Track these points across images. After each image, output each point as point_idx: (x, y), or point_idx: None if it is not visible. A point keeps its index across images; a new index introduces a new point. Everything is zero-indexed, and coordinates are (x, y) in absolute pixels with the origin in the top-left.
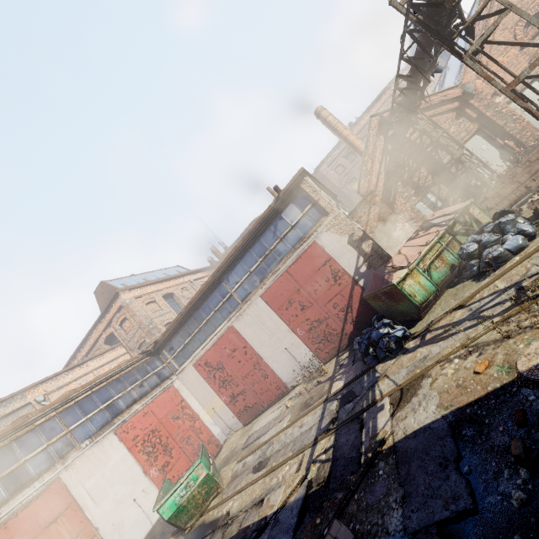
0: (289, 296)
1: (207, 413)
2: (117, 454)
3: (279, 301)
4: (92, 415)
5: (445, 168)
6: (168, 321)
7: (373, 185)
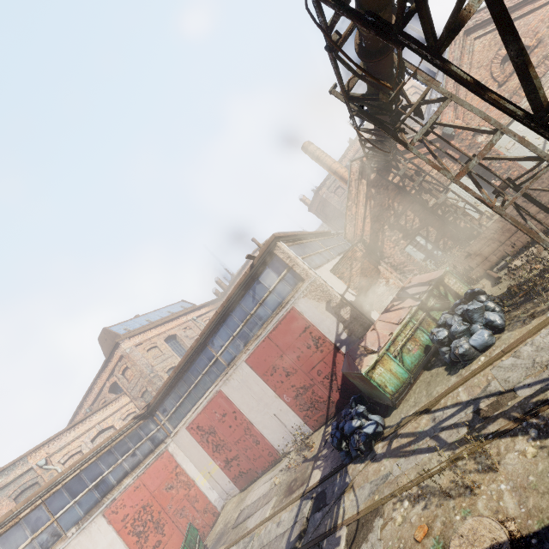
0: (272, 361)
1: (204, 476)
2: (105, 539)
3: (263, 366)
4: (80, 497)
5: (432, 210)
6: (169, 366)
7: (359, 230)
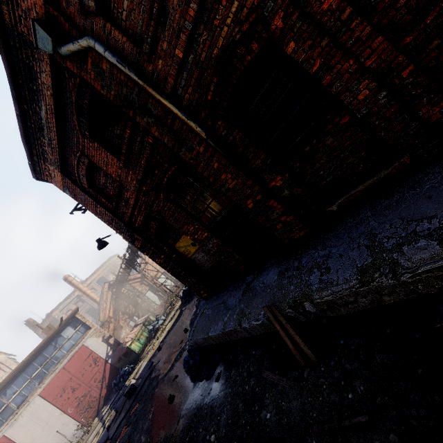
0: (64, 385)
1: None
2: None
3: (55, 392)
4: None
5: (140, 304)
6: None
7: (107, 315)
